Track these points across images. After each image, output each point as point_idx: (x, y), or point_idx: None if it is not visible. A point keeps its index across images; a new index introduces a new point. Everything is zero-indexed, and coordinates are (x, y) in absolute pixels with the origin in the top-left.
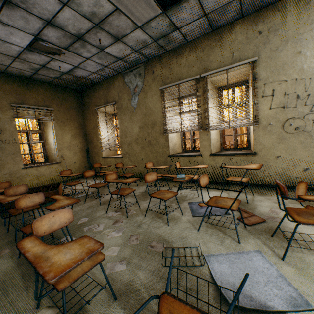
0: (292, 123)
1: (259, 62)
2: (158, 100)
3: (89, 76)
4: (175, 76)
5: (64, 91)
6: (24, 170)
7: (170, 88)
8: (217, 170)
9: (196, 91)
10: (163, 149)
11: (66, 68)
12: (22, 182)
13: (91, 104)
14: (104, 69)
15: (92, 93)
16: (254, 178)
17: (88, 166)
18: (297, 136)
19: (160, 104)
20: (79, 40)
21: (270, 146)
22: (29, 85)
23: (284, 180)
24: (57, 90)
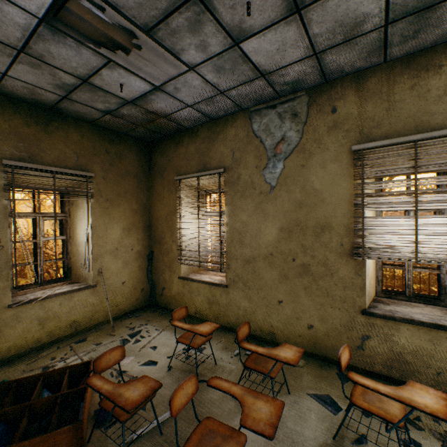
0: None
1: None
2: (341, 175)
3: (175, 113)
4: (406, 120)
5: (119, 140)
6: (11, 309)
7: (384, 149)
8: None
9: None
10: (344, 291)
11: (134, 90)
12: (2, 339)
13: (168, 168)
14: (213, 100)
15: (173, 149)
16: None
17: (147, 287)
18: None
19: (348, 185)
20: (190, 4)
21: None
22: (50, 122)
23: None
24: (105, 137)
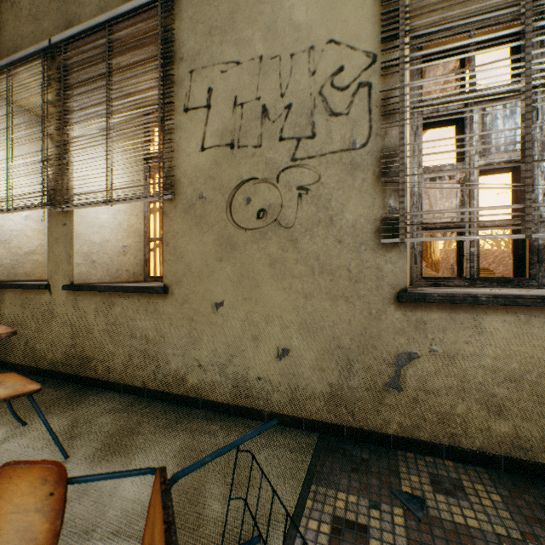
0: (252, 197)
1: (181, 6)
2: None
3: None
4: (9, 45)
5: None
6: None
7: None
8: (81, 340)
9: (48, 88)
10: None
11: None
12: None
13: None
14: None
15: None
16: (164, 374)
17: None
18: (262, 238)
19: None
20: None
21: (200, 268)
22: None
23: (232, 387)
24: None
